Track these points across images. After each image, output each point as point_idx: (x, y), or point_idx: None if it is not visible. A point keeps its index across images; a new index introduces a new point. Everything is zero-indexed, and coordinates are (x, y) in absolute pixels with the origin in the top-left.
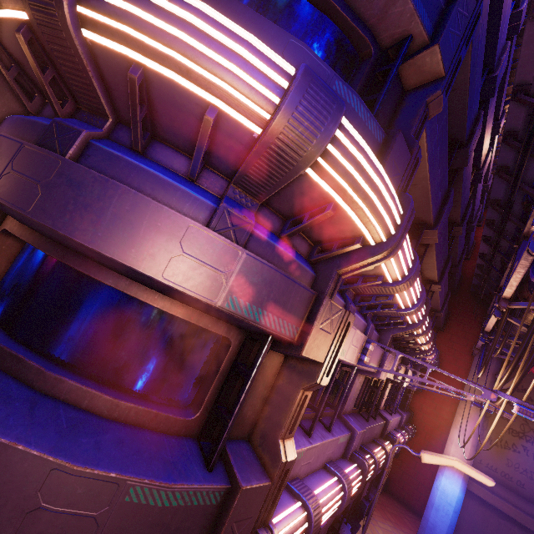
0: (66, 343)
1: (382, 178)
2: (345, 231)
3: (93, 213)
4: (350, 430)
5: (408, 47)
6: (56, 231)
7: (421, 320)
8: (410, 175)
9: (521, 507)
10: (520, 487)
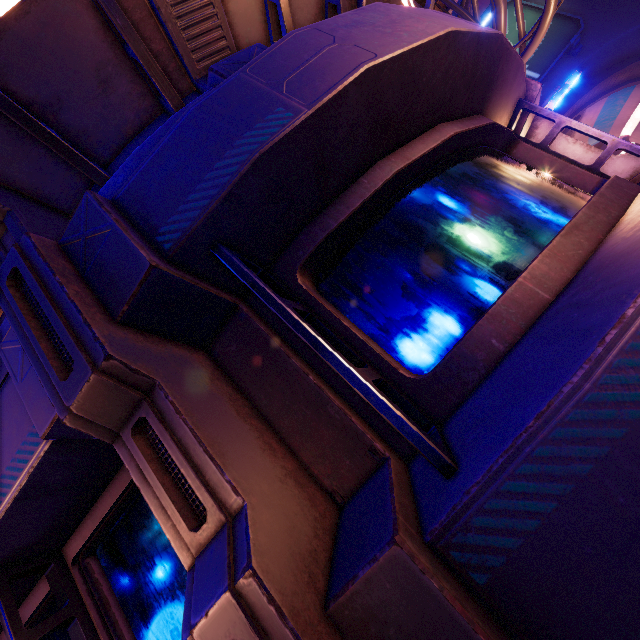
0: (530, 213)
1: None
2: None
3: (404, 20)
4: None
5: None
6: (419, 44)
7: None
8: None
9: None
10: None
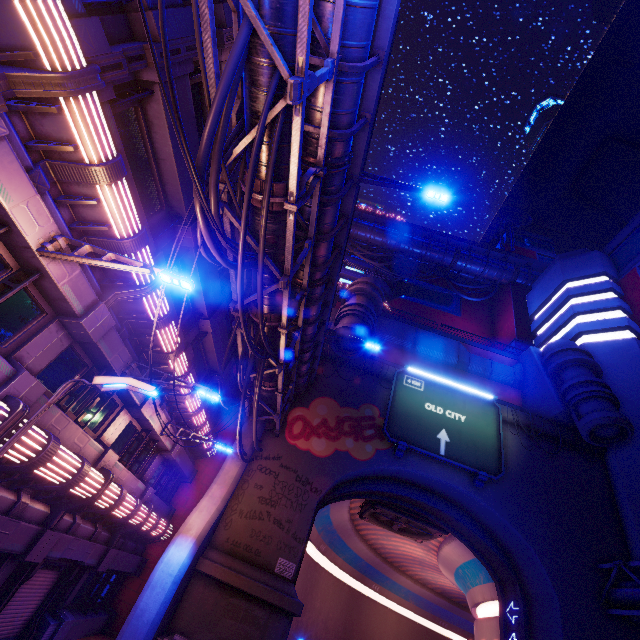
0: None
1: (55, 3)
2: (19, 36)
3: None
4: (17, 369)
5: (136, 5)
6: None
7: (150, 283)
8: (113, 71)
9: (253, 576)
10: (257, 556)
